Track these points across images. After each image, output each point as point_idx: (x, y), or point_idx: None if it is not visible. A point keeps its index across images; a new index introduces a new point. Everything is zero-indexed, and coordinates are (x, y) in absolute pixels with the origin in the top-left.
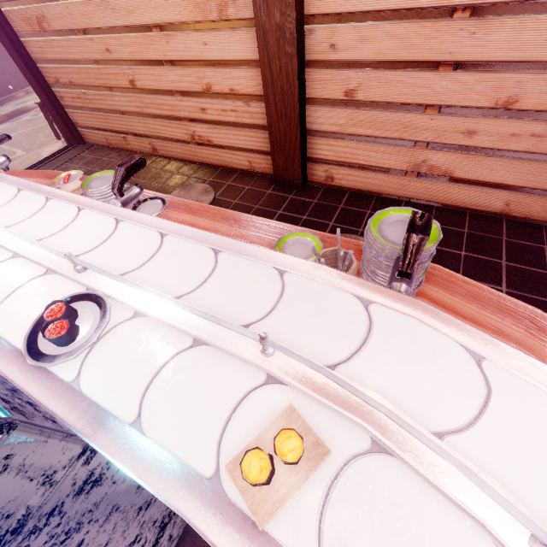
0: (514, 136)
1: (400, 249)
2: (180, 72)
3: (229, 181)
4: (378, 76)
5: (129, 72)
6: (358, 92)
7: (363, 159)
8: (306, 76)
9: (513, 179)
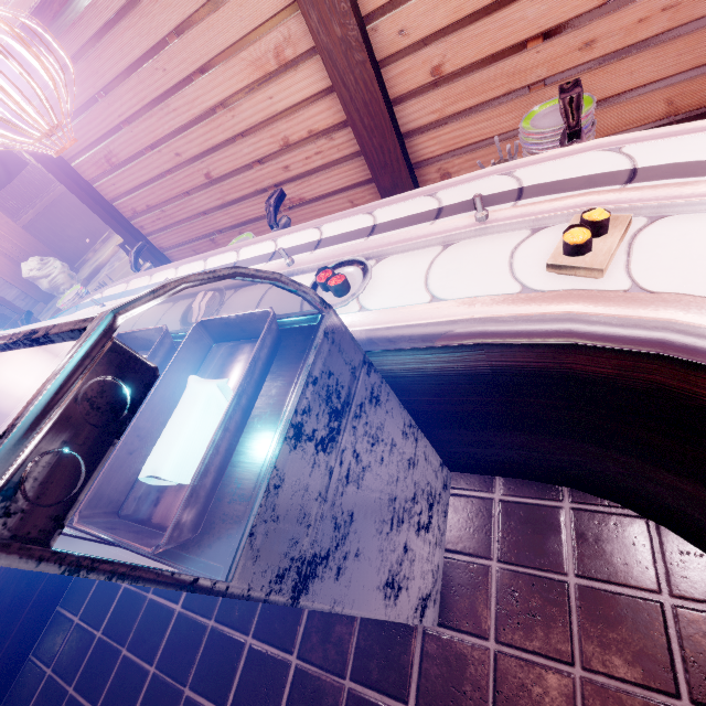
0: (641, 22)
1: (560, 126)
2: (253, 140)
3: None
4: (460, 38)
5: (202, 166)
6: (445, 66)
7: (476, 135)
8: (383, 77)
9: (663, 71)
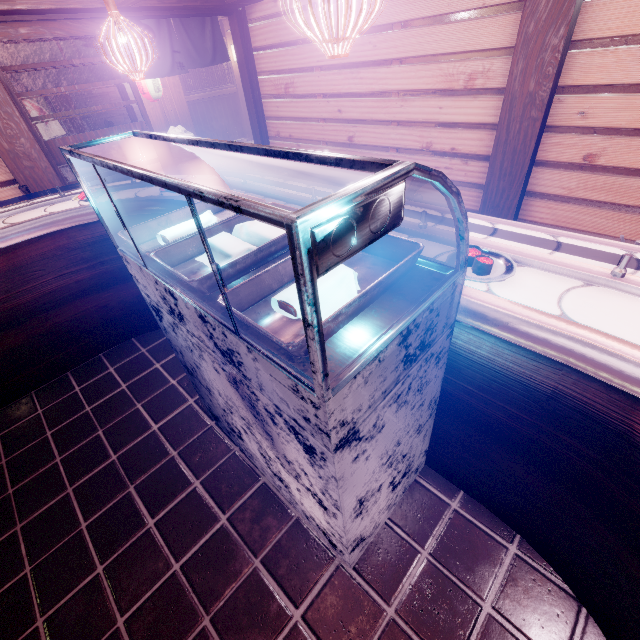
0: None
1: None
2: (404, 131)
3: None
4: (628, 143)
5: (352, 129)
6: (600, 157)
7: (588, 225)
8: (542, 140)
9: None
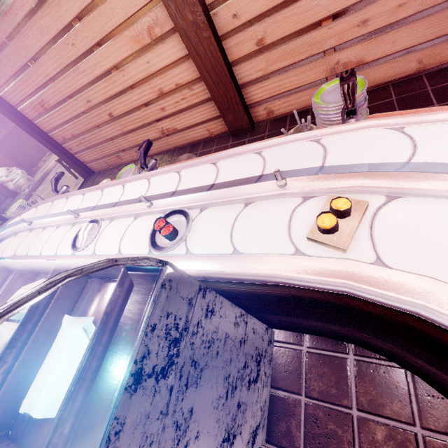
0: (400, 6)
1: (341, 103)
2: (139, 91)
3: (199, 150)
4: (275, 19)
5: (106, 108)
6: (266, 38)
7: (289, 85)
8: (224, 47)
9: (415, 40)
